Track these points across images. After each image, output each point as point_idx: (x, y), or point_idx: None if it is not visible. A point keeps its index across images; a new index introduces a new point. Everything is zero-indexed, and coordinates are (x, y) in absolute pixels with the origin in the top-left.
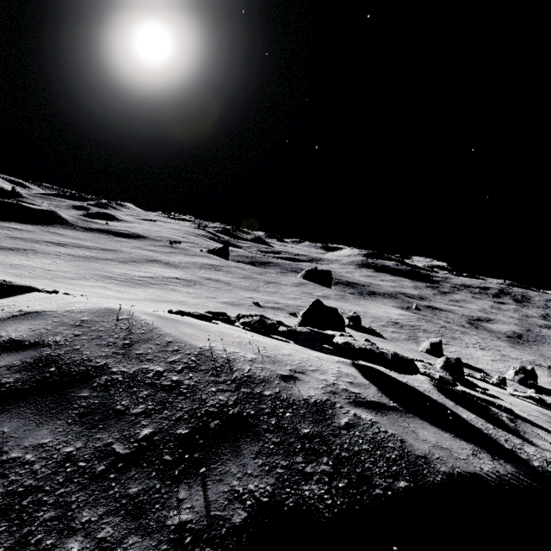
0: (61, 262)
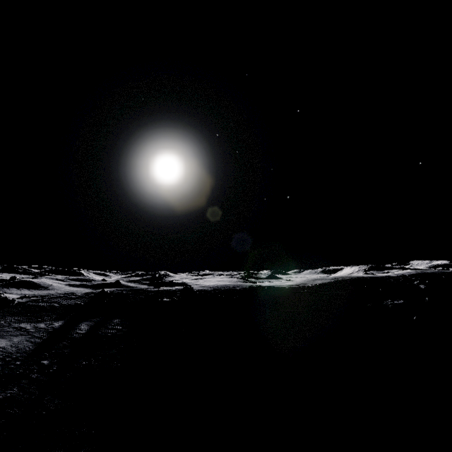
0: None
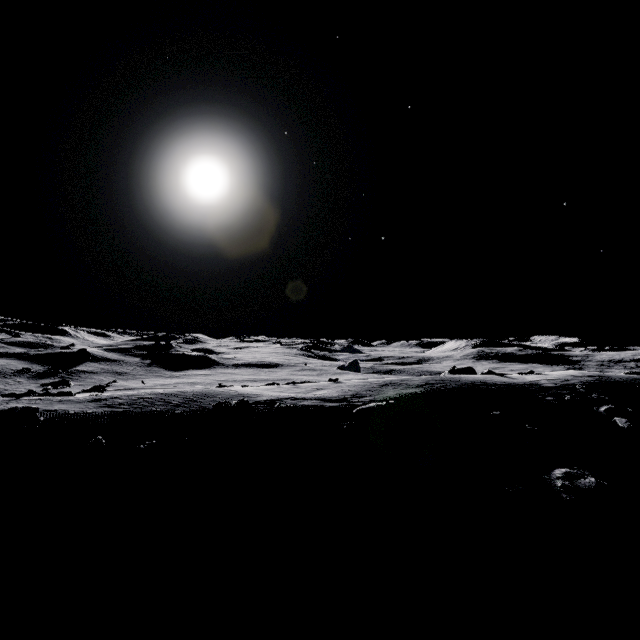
0: None
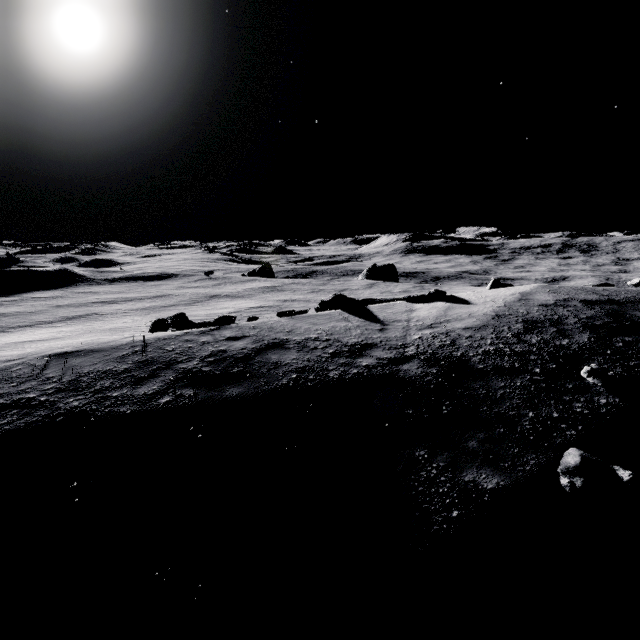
0: (139, 318)
